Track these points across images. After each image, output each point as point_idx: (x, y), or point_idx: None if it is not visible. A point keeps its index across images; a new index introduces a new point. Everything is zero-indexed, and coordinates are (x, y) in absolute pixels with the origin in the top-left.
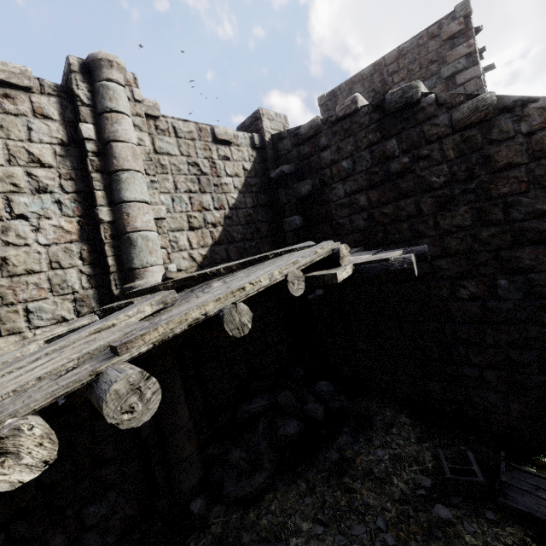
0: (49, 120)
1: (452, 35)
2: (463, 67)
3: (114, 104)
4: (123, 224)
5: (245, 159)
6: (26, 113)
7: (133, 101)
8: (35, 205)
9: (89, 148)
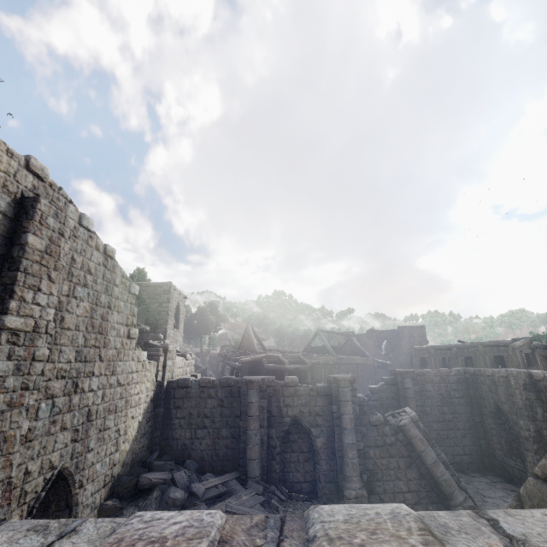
0: None
1: (165, 290)
2: (165, 302)
3: None
4: None
5: None
6: None
7: None
8: None
9: None
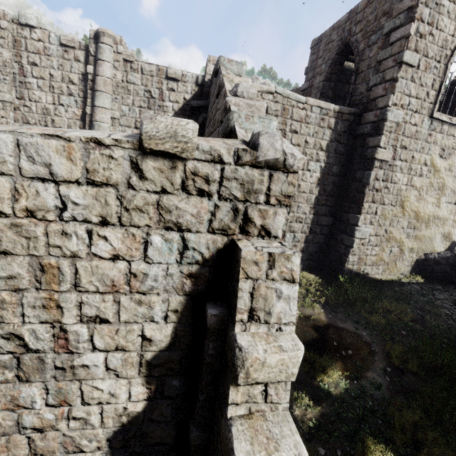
0: (80, 63)
1: None
2: (400, 24)
3: (101, 56)
4: (93, 117)
5: (187, 92)
6: (71, 59)
7: (117, 53)
8: (67, 101)
9: (89, 77)
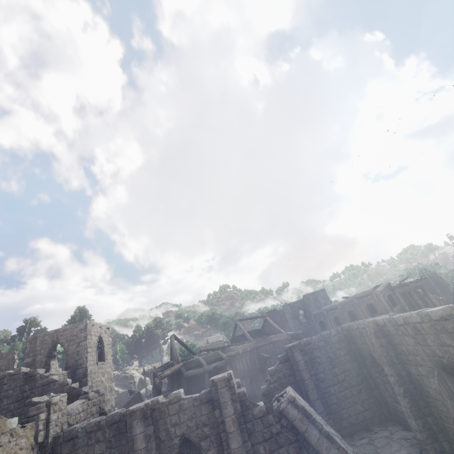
0: None
1: (82, 328)
2: (83, 340)
3: None
4: None
5: None
6: None
7: None
8: None
9: None
